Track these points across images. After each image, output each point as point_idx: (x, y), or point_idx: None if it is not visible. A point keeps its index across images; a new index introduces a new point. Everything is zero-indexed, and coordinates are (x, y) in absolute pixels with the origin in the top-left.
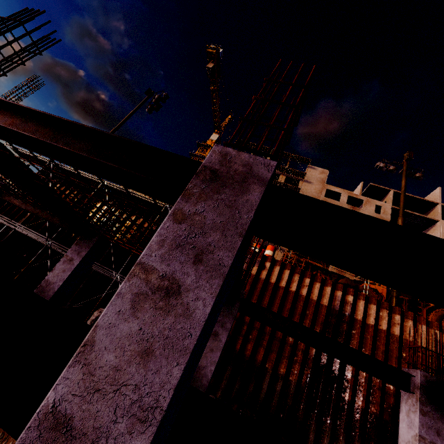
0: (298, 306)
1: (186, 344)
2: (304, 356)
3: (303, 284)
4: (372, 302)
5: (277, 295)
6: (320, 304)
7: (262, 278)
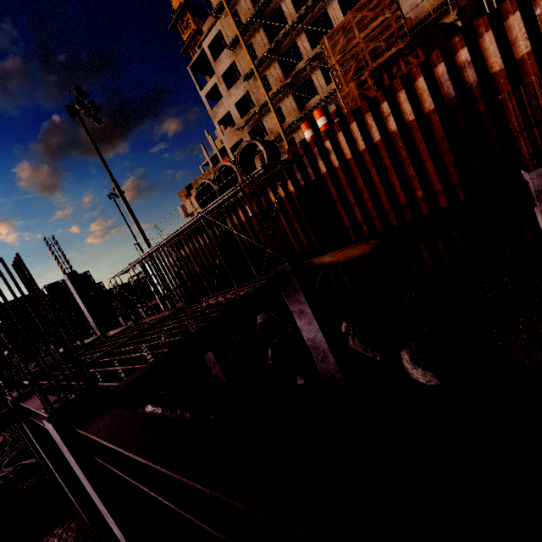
0: (399, 151)
1: (123, 537)
2: (447, 195)
3: (384, 117)
4: (507, 14)
5: (366, 165)
6: (425, 114)
7: (336, 166)
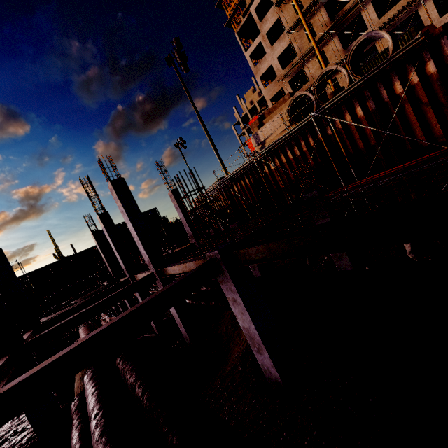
0: None
1: None
2: None
3: None
4: None
5: None
6: None
7: None
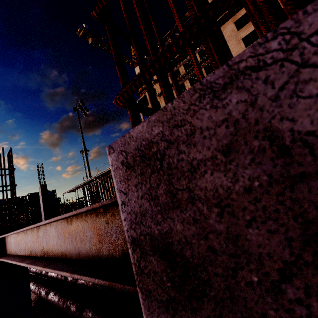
0: None
1: None
2: None
3: None
4: None
5: None
6: None
7: None
